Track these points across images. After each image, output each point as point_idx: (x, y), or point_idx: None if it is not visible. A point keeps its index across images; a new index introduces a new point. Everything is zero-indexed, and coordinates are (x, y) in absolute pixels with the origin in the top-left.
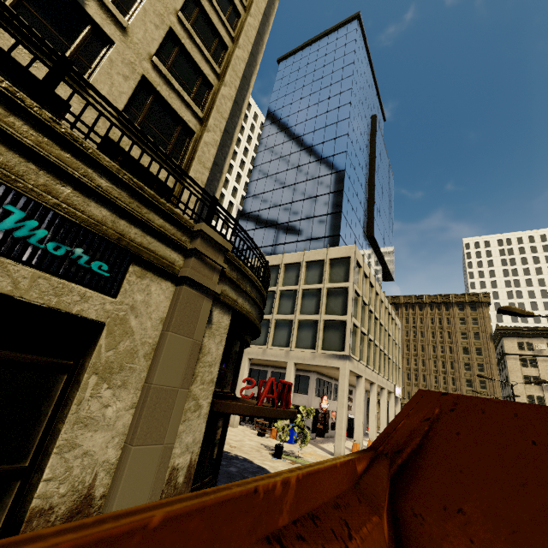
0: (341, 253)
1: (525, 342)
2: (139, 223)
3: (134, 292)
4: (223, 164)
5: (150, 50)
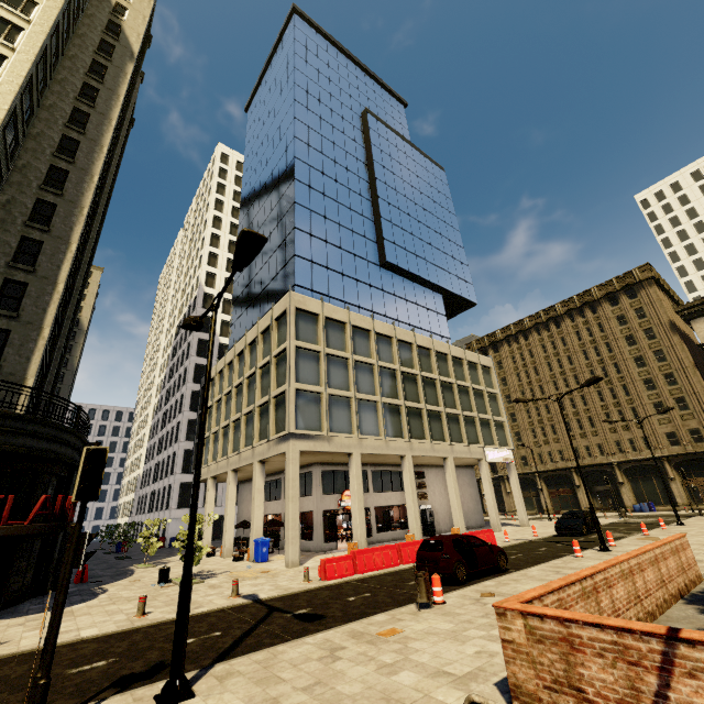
0: (281, 309)
1: None
2: None
3: None
4: (58, 274)
5: None
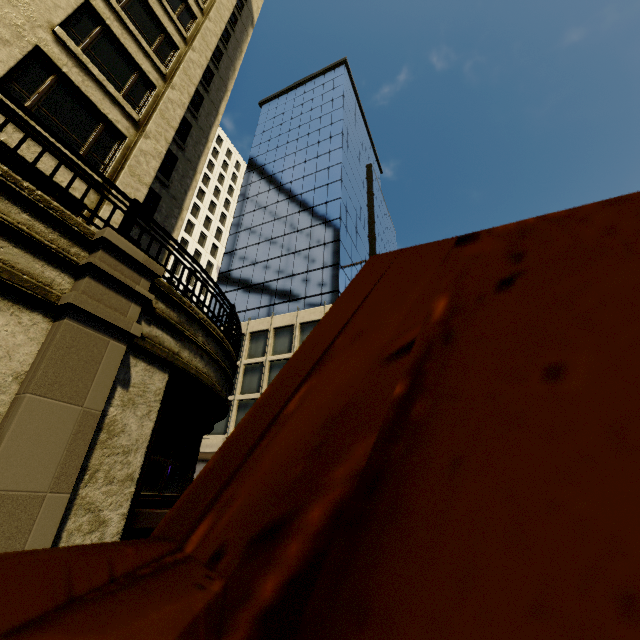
0: None
1: None
2: None
3: None
4: (184, 199)
5: (51, 18)
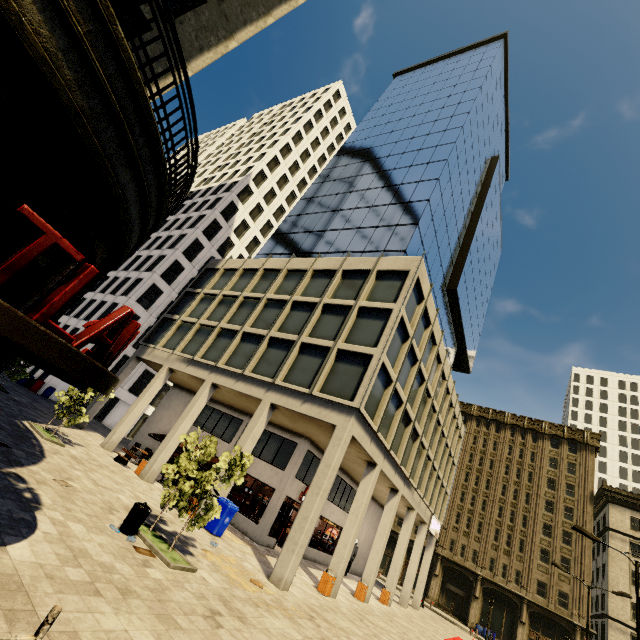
0: (397, 265)
1: None
2: None
3: None
4: (239, 28)
5: None
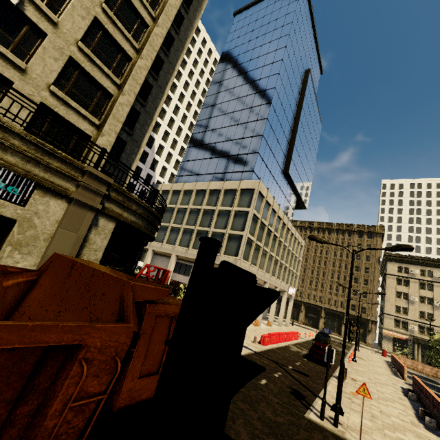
0: (249, 186)
1: (403, 266)
2: (42, 165)
3: (37, 204)
4: (154, 112)
5: (77, 37)
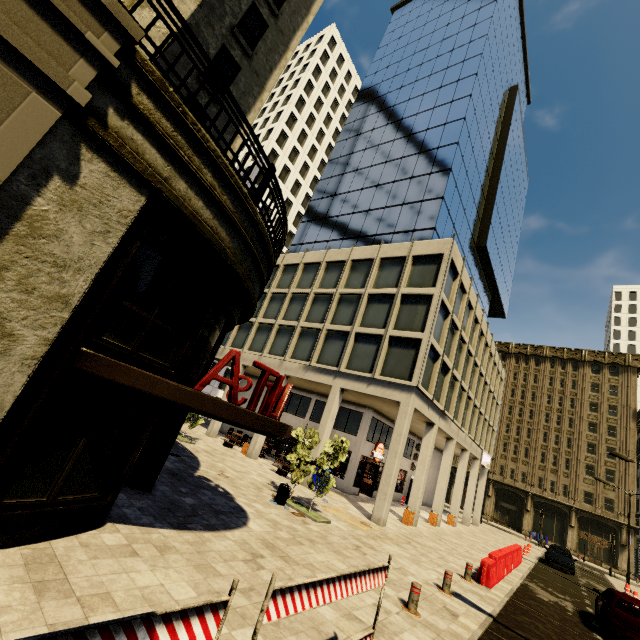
0: (430, 249)
1: None
2: None
3: None
4: (268, 77)
5: None
